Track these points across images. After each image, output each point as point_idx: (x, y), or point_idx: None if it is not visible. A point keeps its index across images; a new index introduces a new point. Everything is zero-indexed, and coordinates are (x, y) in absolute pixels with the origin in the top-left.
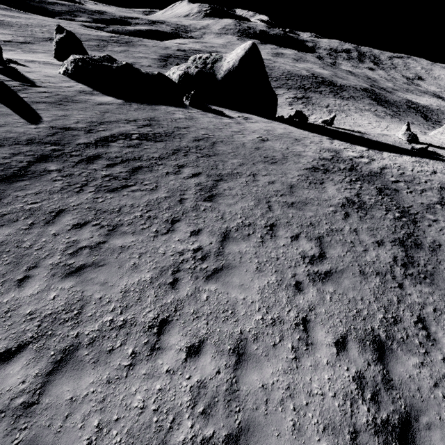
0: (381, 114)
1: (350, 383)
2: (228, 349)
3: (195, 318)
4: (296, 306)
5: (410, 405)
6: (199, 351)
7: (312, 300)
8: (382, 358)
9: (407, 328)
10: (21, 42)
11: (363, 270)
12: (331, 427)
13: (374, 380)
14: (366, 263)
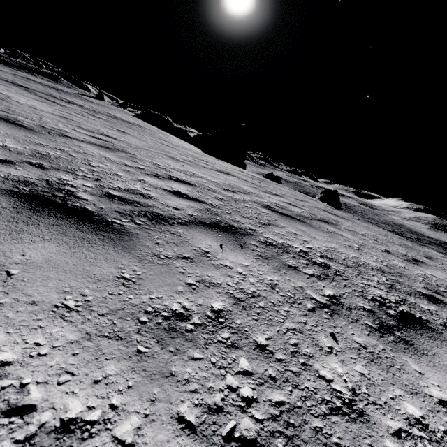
0: None
1: None
2: None
3: None
4: None
5: None
6: None
7: None
8: None
9: None
10: None
11: None
12: None
13: None
14: None
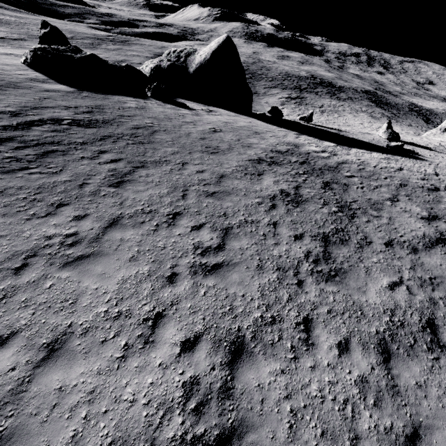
0: (377, 115)
1: (177, 389)
2: (42, 343)
3: (22, 307)
4: (157, 299)
5: (241, 419)
6: (3, 344)
7: (181, 294)
8: (233, 362)
9: (284, 329)
10: (14, 38)
11: (262, 264)
12: (121, 442)
13: (209, 387)
14: (270, 257)
